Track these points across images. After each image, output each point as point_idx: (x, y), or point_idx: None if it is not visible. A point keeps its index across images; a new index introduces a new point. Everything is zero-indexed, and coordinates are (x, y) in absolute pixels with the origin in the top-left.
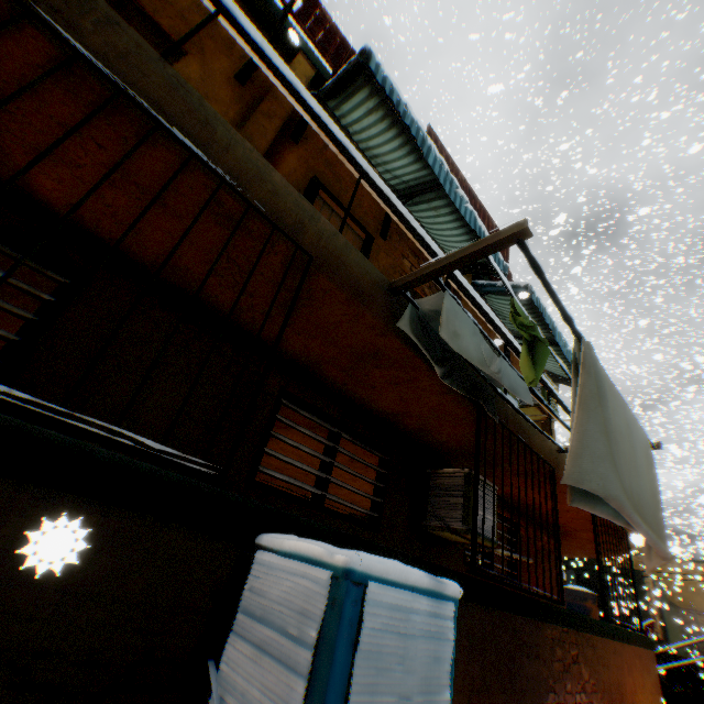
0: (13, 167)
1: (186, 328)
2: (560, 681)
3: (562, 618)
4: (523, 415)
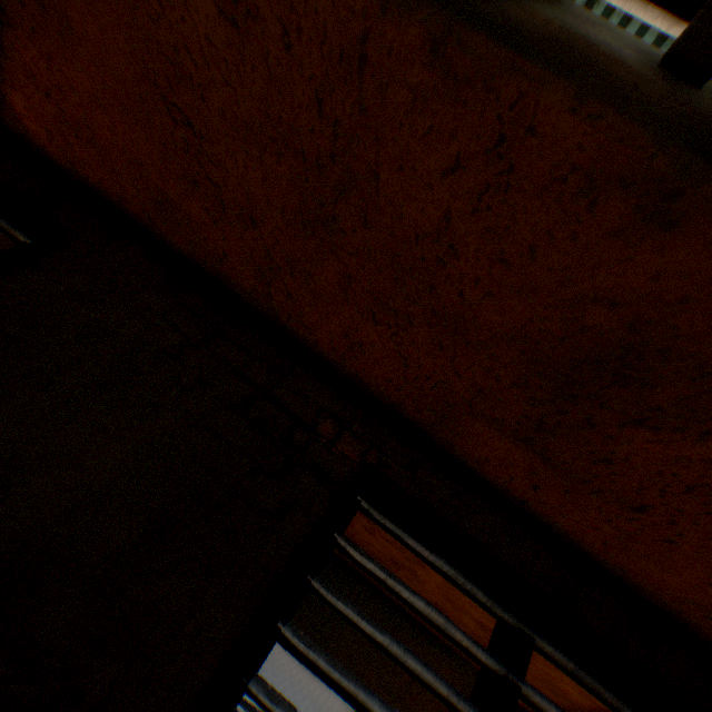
0: (3, 101)
1: (189, 324)
2: None
3: None
4: None
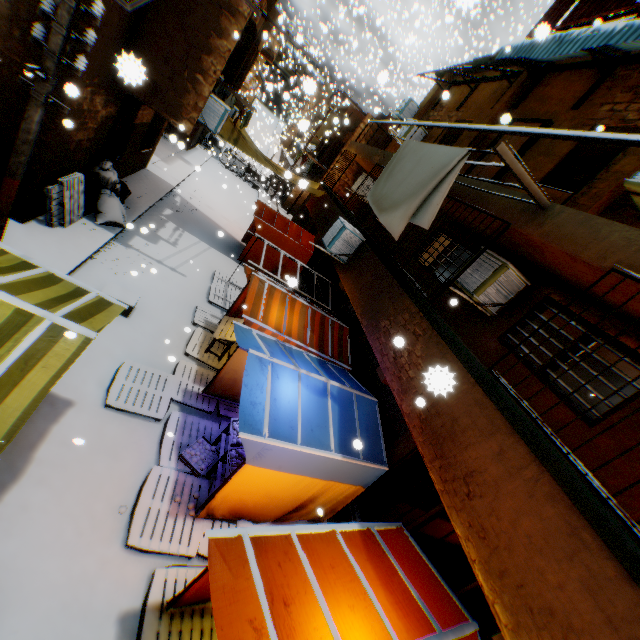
0: None
1: None
2: (396, 327)
3: (420, 306)
4: (474, 188)
